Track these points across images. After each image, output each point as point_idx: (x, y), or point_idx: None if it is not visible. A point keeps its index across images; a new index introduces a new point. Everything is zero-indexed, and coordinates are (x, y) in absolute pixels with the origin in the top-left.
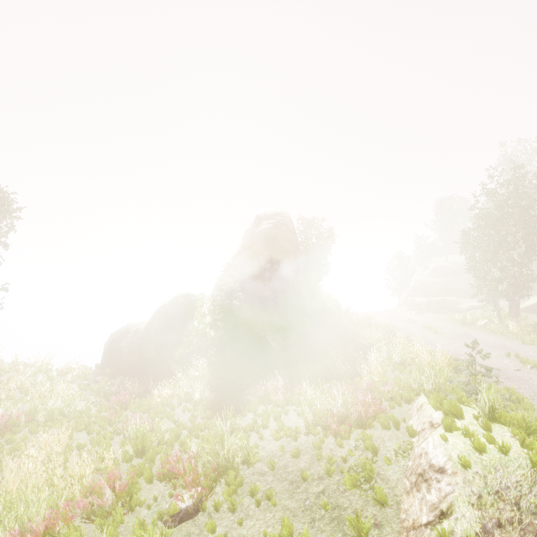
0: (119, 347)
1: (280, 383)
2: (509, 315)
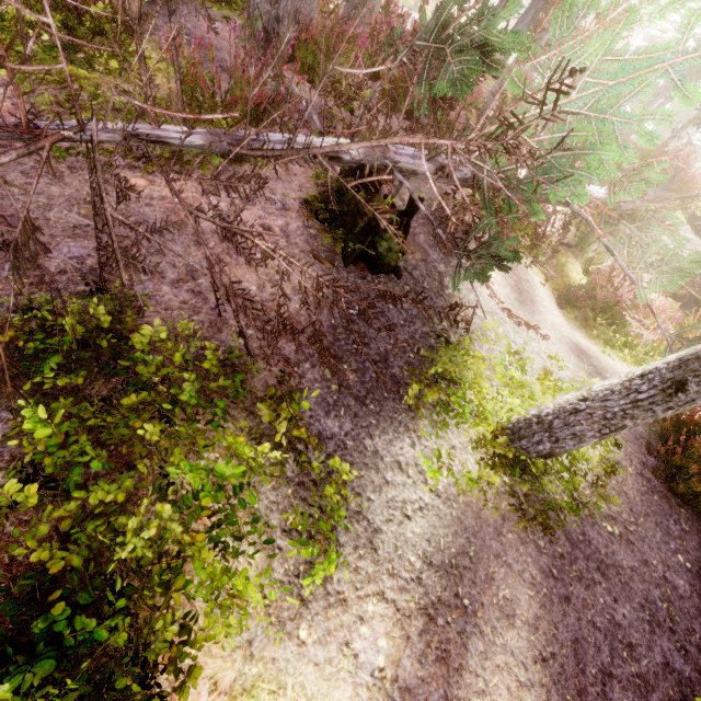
0: None
1: None
2: None
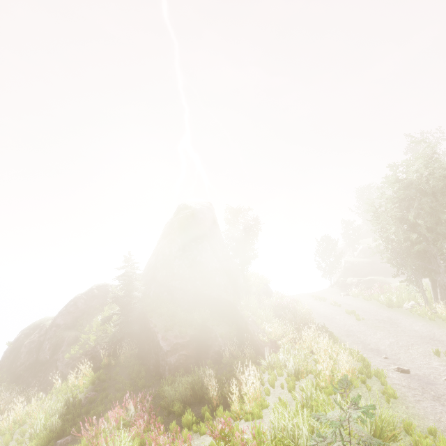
0: (22, 346)
1: (130, 411)
2: (436, 296)
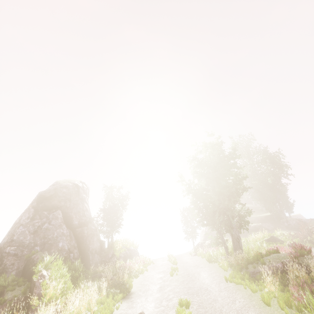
0: None
1: None
2: (235, 248)
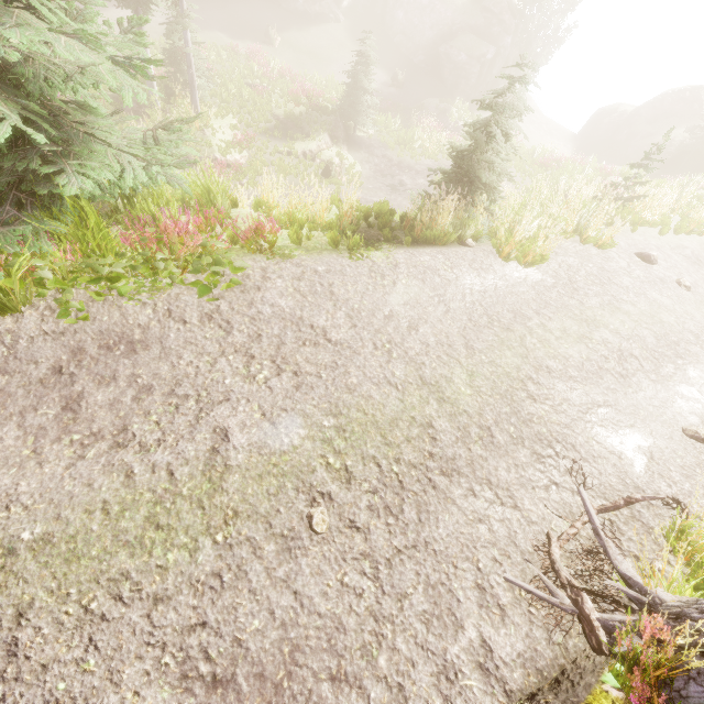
0: (600, 122)
1: None
2: None
